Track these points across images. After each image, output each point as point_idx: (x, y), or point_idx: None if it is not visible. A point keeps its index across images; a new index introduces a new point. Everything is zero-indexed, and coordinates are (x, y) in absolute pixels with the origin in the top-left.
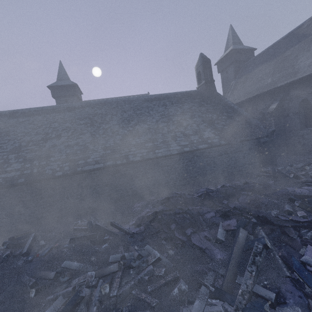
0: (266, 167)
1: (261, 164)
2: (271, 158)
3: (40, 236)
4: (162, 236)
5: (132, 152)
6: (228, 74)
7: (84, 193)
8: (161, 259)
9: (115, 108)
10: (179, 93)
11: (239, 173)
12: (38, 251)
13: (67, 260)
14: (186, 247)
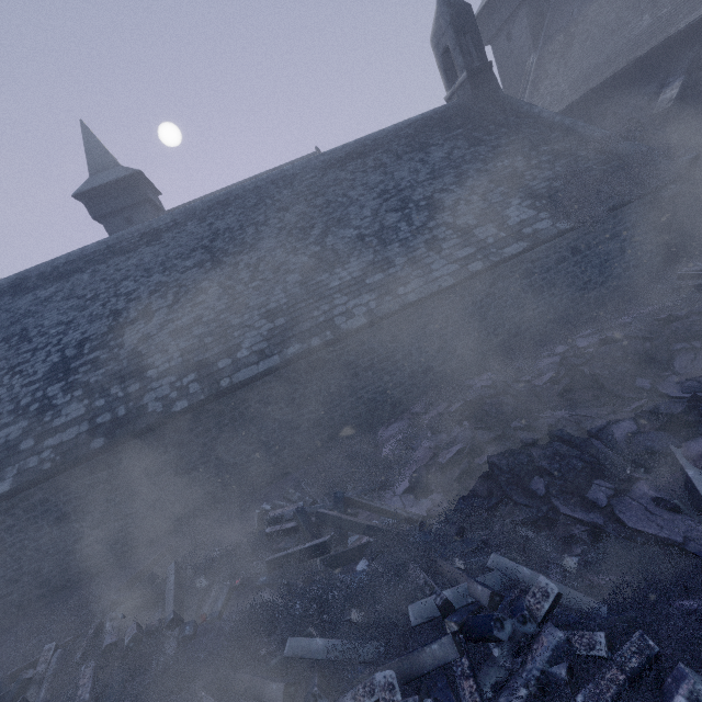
0: (689, 263)
1: (668, 259)
2: (694, 236)
3: (190, 566)
4: (517, 517)
5: (340, 309)
6: (513, 42)
7: (253, 435)
8: (561, 596)
9: (257, 206)
10: (405, 124)
11: (616, 296)
12: (199, 606)
13: (290, 631)
14: (609, 540)
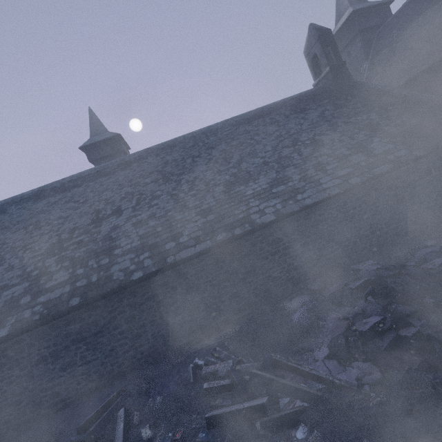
0: None
1: None
2: None
3: (137, 413)
4: None
5: (254, 209)
6: (352, 57)
7: (188, 301)
8: None
9: (193, 147)
10: (289, 99)
11: None
12: None
13: None
14: None
